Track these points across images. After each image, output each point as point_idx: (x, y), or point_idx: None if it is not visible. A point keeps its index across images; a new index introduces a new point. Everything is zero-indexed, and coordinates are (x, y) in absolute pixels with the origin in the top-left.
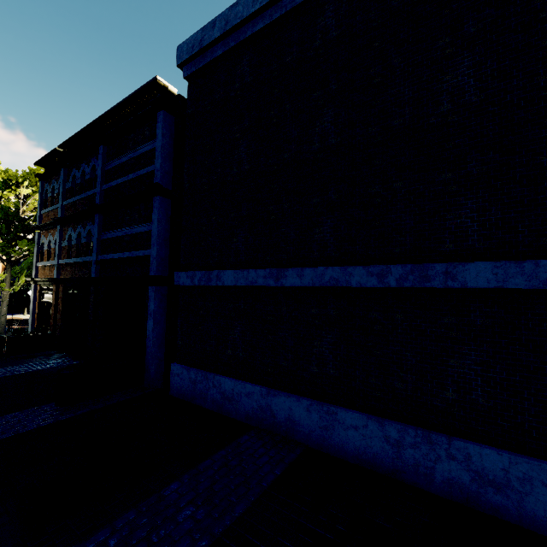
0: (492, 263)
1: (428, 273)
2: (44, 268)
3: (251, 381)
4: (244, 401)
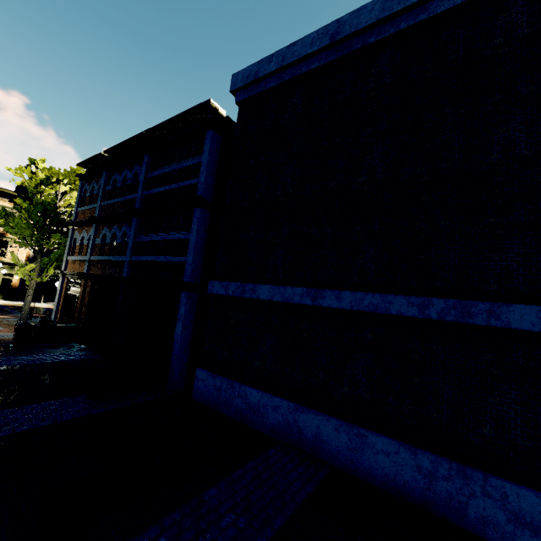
0: (538, 307)
1: (471, 309)
2: (74, 262)
3: (278, 395)
4: (270, 414)
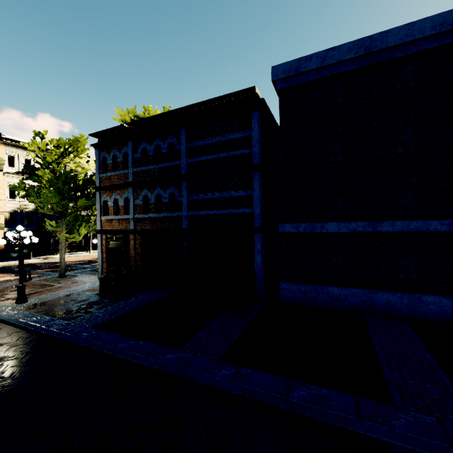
0: None
1: None
2: (110, 221)
3: (353, 287)
4: (350, 299)
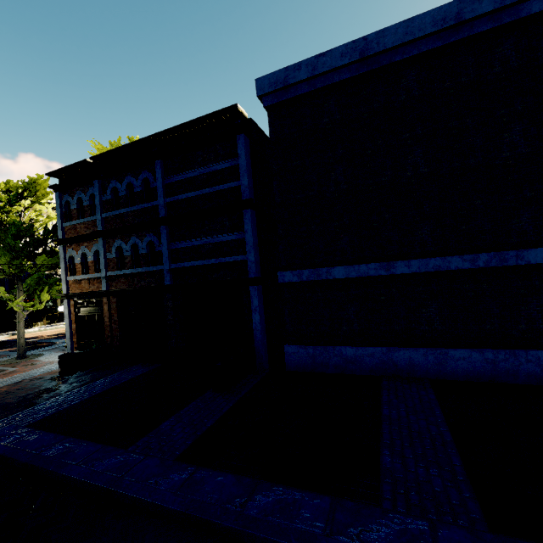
0: None
1: (505, 257)
2: (78, 282)
3: (369, 345)
4: (367, 360)
